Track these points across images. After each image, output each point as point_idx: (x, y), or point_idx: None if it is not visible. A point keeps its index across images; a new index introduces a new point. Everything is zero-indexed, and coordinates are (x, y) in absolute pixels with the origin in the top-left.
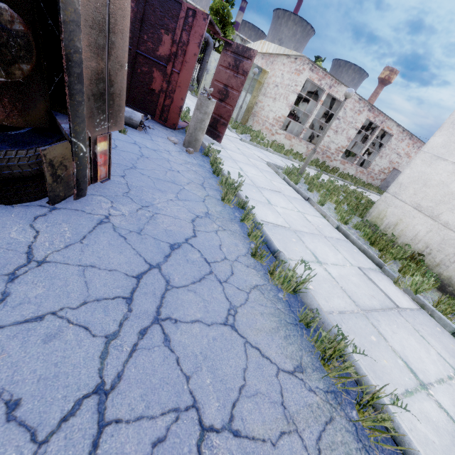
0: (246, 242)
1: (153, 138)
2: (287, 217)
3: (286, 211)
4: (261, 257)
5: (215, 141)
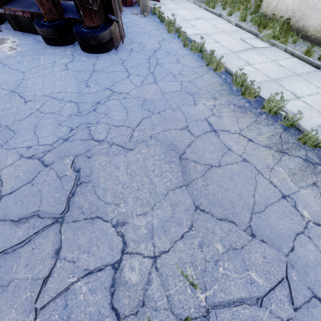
0: (181, 44)
1: (126, 17)
2: (203, 30)
3: (203, 27)
4: (187, 45)
5: (156, 2)
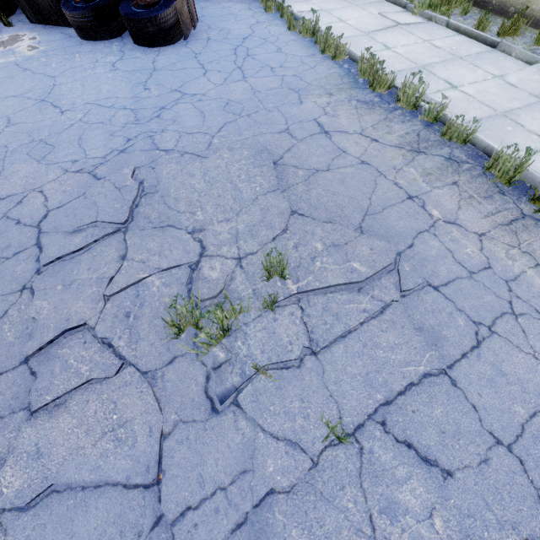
0: (285, 27)
1: None
2: (321, 4)
3: (322, 0)
4: (294, 27)
5: None
